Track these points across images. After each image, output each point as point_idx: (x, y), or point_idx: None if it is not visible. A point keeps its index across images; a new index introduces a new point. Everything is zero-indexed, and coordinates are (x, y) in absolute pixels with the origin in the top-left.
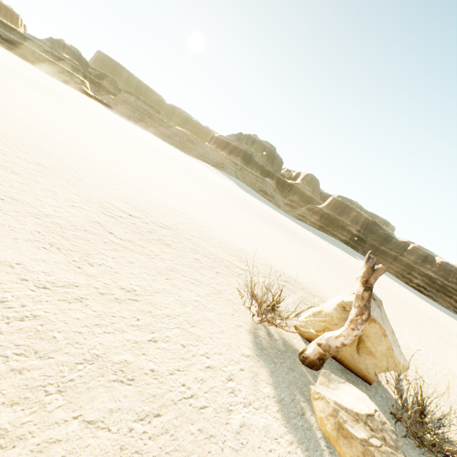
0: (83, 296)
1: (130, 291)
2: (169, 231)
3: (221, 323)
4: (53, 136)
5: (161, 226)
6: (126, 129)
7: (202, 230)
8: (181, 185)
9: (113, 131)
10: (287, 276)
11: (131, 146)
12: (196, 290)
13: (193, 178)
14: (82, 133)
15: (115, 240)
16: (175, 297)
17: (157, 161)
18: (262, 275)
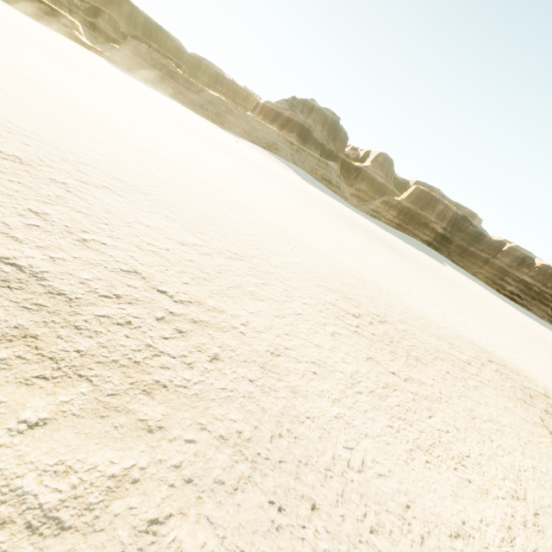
0: (531, 546)
1: (518, 497)
2: (390, 327)
3: None
4: (170, 173)
5: (379, 320)
6: (162, 106)
7: (388, 302)
8: (290, 208)
9: (166, 120)
10: (480, 348)
11: (202, 146)
12: (511, 443)
13: (277, 185)
14: (165, 144)
15: (410, 388)
16: (527, 475)
17: (237, 166)
18: (478, 362)
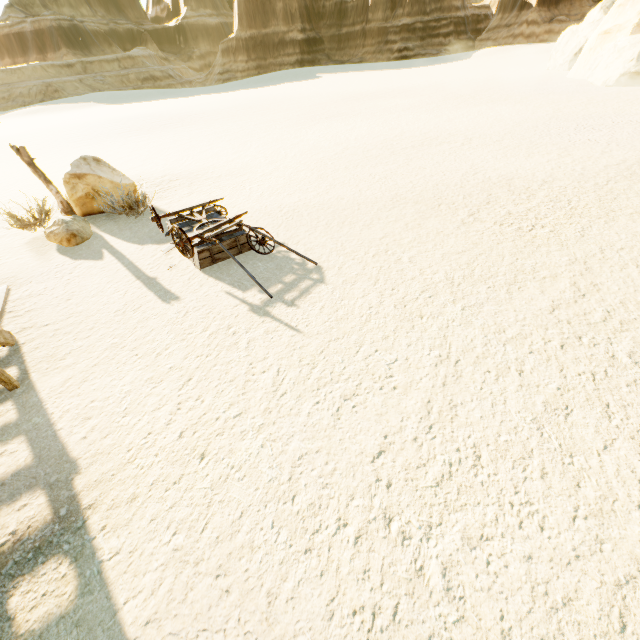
0: None
1: None
2: None
3: (0, 246)
4: None
5: None
6: None
7: None
8: None
9: None
10: None
11: None
12: None
13: None
14: None
15: None
16: None
17: None
18: None
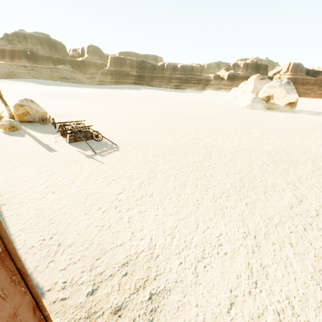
0: None
1: None
2: None
3: None
4: None
5: None
6: None
7: None
8: None
9: None
10: None
11: None
12: None
13: None
14: None
15: None
16: None
17: None
18: None
